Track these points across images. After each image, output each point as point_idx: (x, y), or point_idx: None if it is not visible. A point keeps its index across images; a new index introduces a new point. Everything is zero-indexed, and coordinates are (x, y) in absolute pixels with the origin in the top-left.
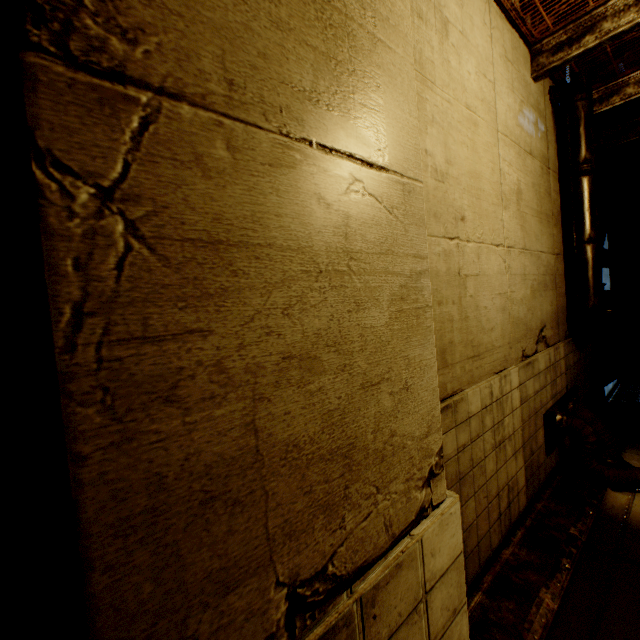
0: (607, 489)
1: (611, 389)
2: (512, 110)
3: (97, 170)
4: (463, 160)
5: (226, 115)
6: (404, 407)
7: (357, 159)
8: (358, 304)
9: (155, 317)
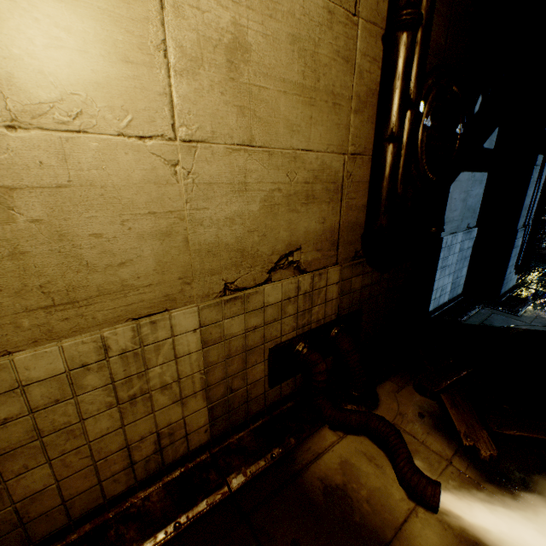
0: (326, 425)
1: (446, 302)
2: None
3: None
4: None
5: None
6: None
7: None
8: None
9: None
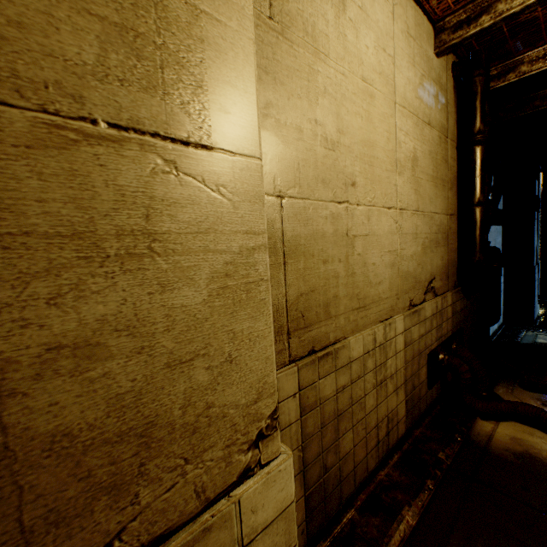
0: (477, 418)
1: (496, 329)
2: (412, 83)
3: None
4: (357, 129)
5: None
6: (226, 379)
7: (166, 137)
8: (164, 285)
9: None
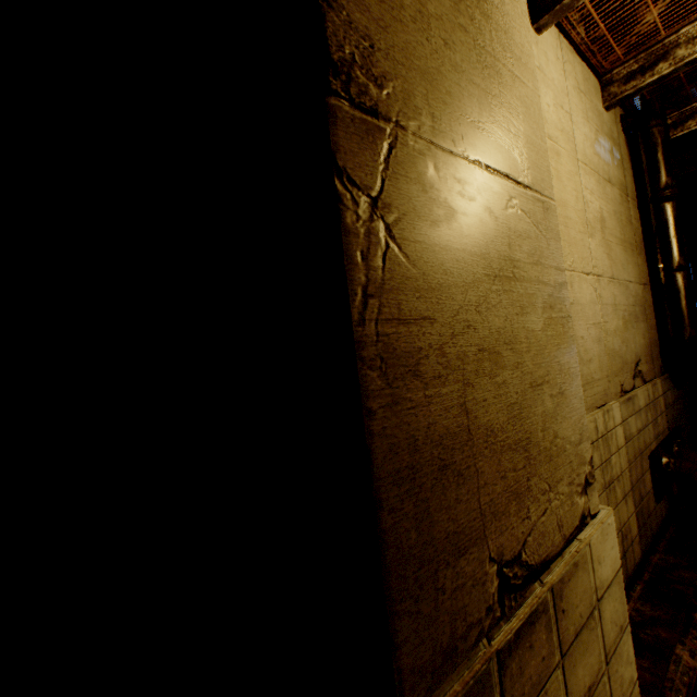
0: None
1: None
2: (589, 139)
3: (368, 184)
4: None
5: (431, 142)
6: (561, 411)
7: (511, 179)
8: (522, 308)
9: (403, 303)
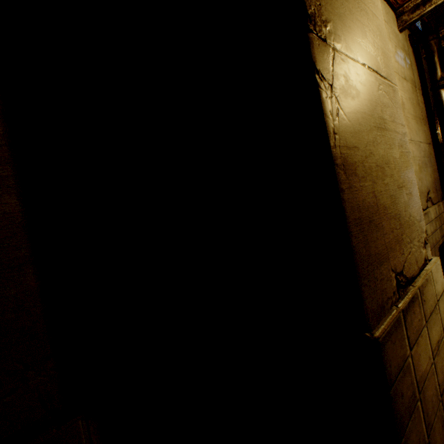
0: None
1: None
2: (391, 52)
3: (327, 78)
4: None
5: (346, 54)
6: (411, 203)
7: (378, 74)
8: (390, 146)
9: (347, 139)
